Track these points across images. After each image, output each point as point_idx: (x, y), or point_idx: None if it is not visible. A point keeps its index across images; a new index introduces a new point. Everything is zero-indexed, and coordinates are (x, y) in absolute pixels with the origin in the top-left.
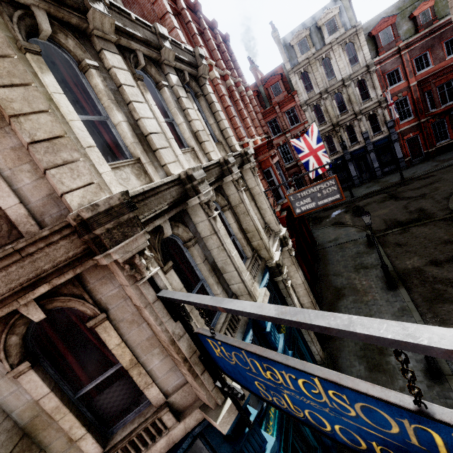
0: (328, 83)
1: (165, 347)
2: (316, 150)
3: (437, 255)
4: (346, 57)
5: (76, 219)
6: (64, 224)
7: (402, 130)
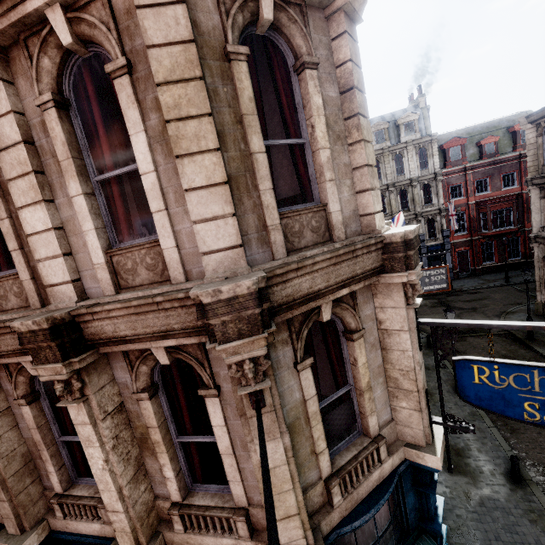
0: (396, 177)
1: (392, 378)
2: None
3: None
4: (418, 160)
5: (403, 237)
6: (383, 239)
7: (455, 242)
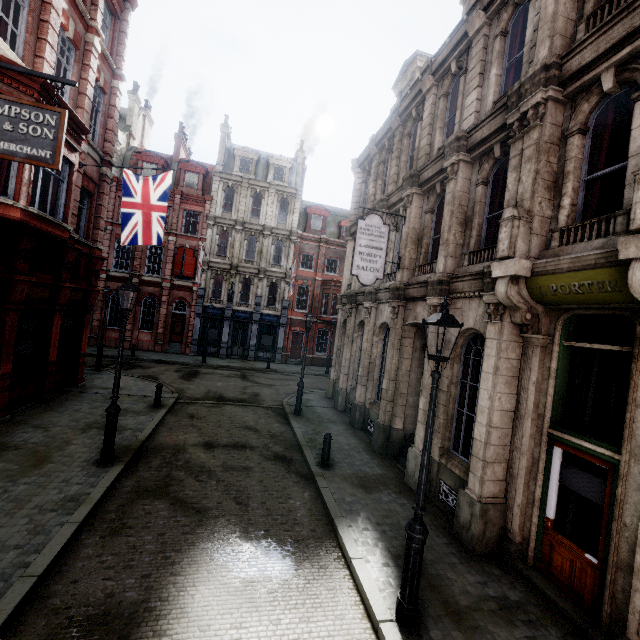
0: (249, 218)
1: None
2: (154, 208)
3: (223, 437)
4: (278, 209)
5: None
6: None
7: (293, 319)
